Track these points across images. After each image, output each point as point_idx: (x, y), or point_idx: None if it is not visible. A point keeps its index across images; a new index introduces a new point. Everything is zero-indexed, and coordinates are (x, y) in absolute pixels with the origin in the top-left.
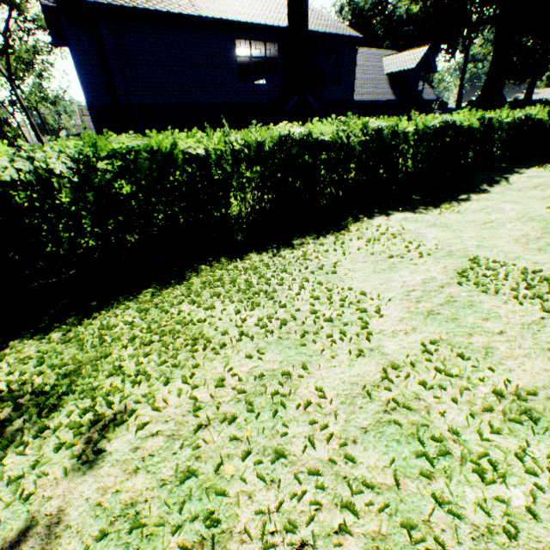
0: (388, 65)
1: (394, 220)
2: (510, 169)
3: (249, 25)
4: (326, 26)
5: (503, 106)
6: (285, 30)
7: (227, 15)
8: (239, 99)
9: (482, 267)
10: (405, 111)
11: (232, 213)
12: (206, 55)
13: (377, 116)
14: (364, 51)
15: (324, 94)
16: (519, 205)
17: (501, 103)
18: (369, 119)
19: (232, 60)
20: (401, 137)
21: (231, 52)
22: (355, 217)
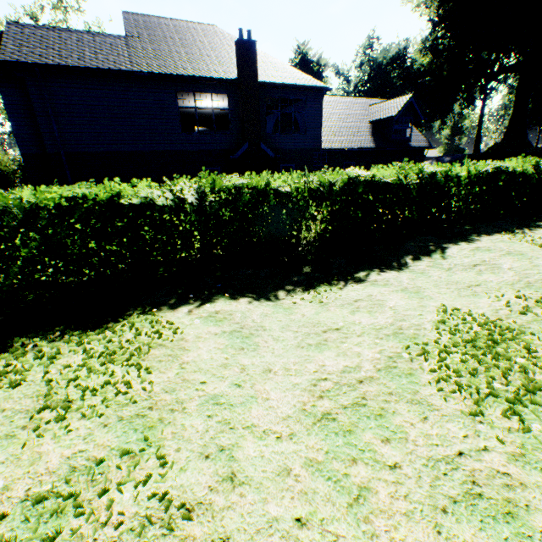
0: (373, 113)
1: (197, 314)
2: (465, 234)
3: (189, 78)
4: (286, 77)
5: (519, 153)
6: (232, 82)
7: (166, 70)
8: (182, 147)
9: (124, 471)
10: (388, 158)
11: (60, 278)
12: (144, 106)
13: (353, 163)
14: (349, 100)
15: (285, 142)
16: (411, 299)
17: (518, 150)
18: (223, 176)
19: (173, 111)
20: (272, 196)
21: (172, 104)
22: (161, 303)
